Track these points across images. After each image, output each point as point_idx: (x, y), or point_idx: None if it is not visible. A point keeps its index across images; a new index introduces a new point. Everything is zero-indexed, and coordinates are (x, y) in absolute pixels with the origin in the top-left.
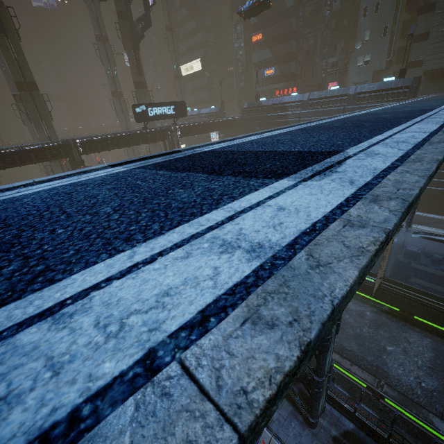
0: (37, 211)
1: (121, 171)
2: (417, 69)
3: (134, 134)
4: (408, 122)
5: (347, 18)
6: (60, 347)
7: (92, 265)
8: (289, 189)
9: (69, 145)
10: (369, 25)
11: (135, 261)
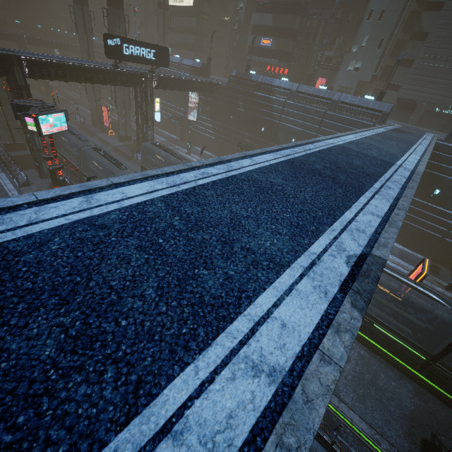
0: (81, 279)
1: (133, 206)
2: (393, 92)
3: (101, 71)
4: (371, 189)
5: (354, 13)
6: None
7: (173, 379)
8: (287, 294)
9: (10, 60)
10: (369, 31)
11: (201, 378)
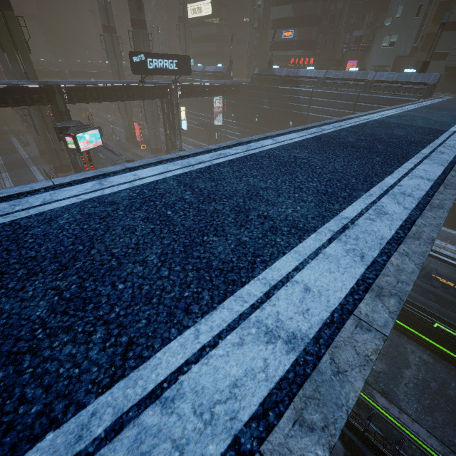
0: (83, 247)
1: (145, 185)
2: (440, 61)
3: (129, 88)
4: (417, 155)
5: None
6: (176, 432)
7: (168, 342)
8: (312, 258)
9: (53, 90)
10: None
11: (202, 342)
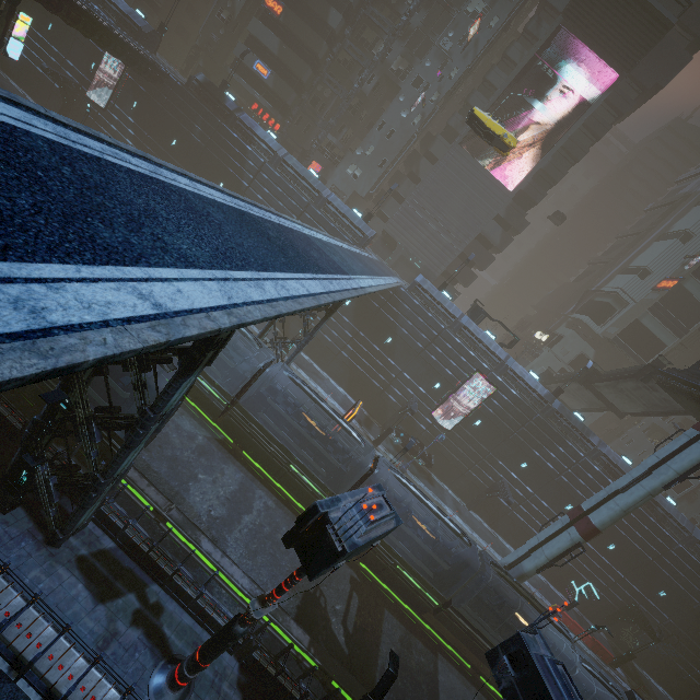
0: None
1: None
2: (382, 222)
3: None
4: (314, 274)
5: (369, 112)
6: (62, 301)
7: (50, 263)
8: (191, 280)
9: None
10: (377, 142)
11: (83, 276)
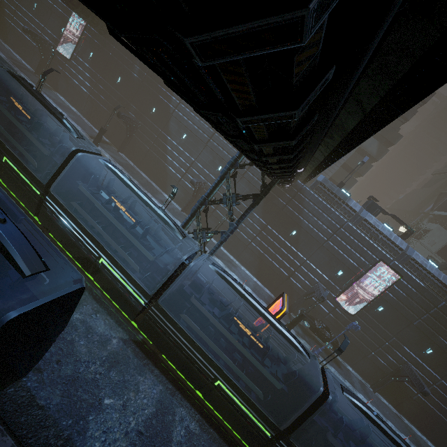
0: None
1: None
2: None
3: None
4: None
5: None
6: None
7: None
8: None
9: None
10: None
11: None
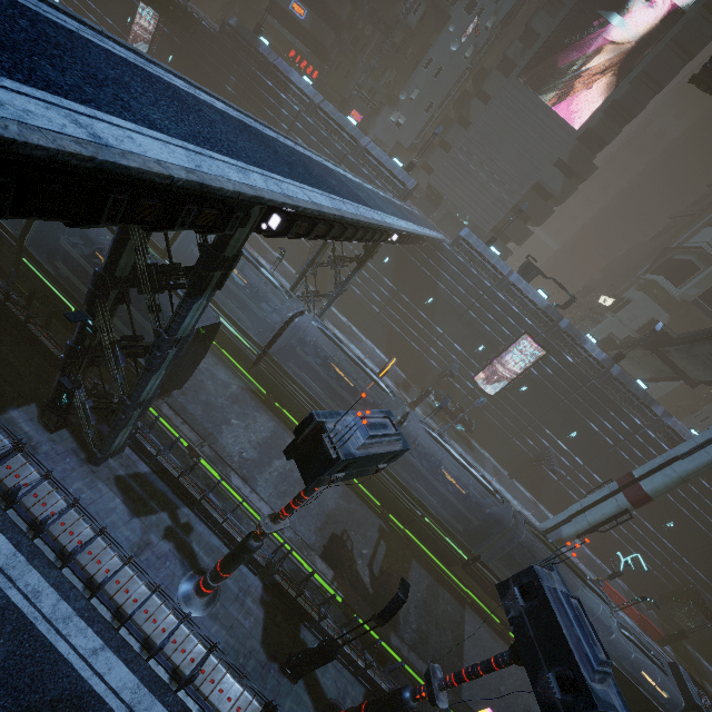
0: None
1: None
2: (427, 176)
3: None
4: (324, 192)
5: (415, 50)
6: None
7: None
8: (151, 137)
9: None
10: (423, 84)
11: (5, 85)
